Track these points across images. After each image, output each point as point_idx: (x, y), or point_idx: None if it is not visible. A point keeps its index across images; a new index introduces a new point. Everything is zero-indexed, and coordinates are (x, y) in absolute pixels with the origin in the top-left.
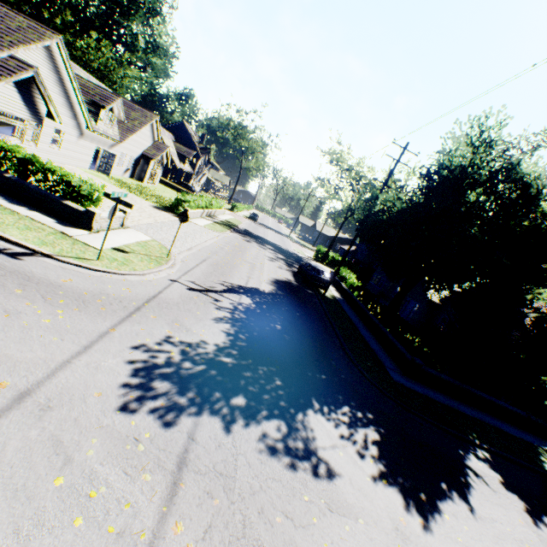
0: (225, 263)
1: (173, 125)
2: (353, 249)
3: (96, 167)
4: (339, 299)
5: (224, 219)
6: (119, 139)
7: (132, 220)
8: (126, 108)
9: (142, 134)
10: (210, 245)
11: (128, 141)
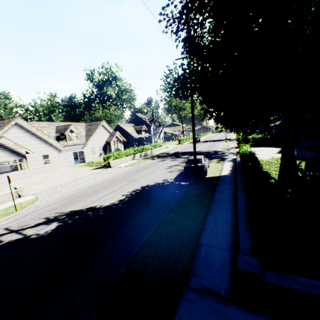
0: (92, 192)
1: (132, 119)
2: (279, 122)
3: (79, 161)
4: (223, 177)
5: (159, 152)
6: (85, 143)
7: (47, 187)
8: (90, 126)
9: (99, 134)
10: (103, 180)
11: (92, 141)
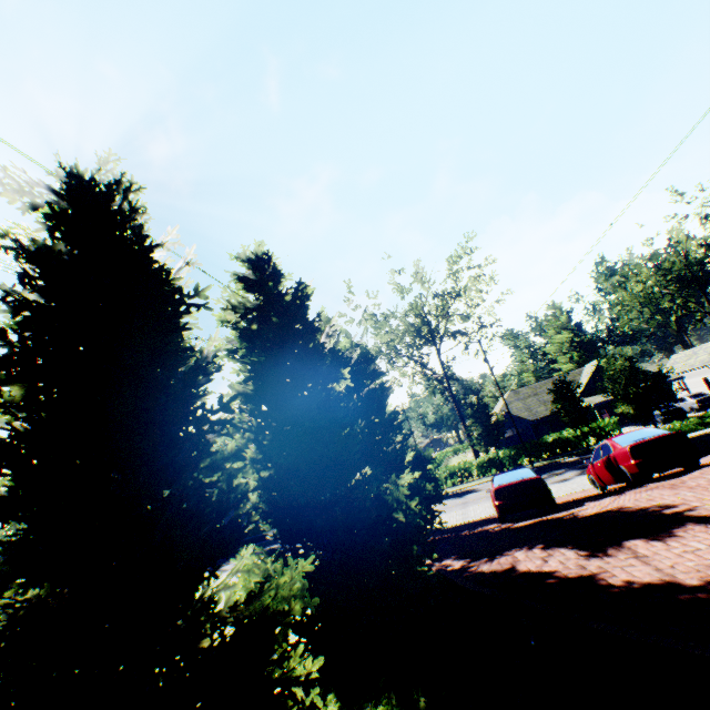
0: None
1: None
2: None
3: None
4: None
5: None
6: None
7: None
8: None
9: None
10: None
11: None
